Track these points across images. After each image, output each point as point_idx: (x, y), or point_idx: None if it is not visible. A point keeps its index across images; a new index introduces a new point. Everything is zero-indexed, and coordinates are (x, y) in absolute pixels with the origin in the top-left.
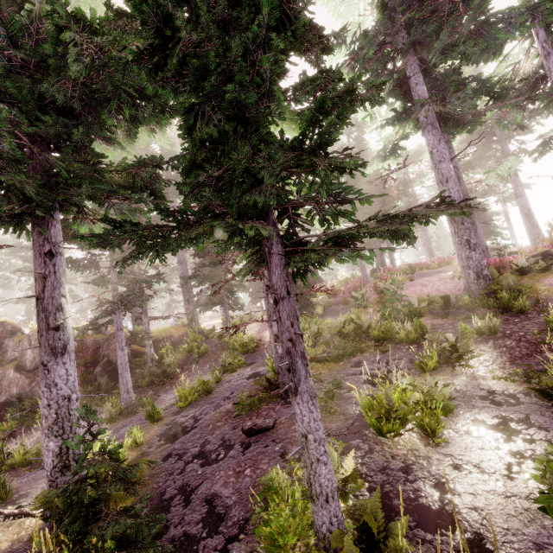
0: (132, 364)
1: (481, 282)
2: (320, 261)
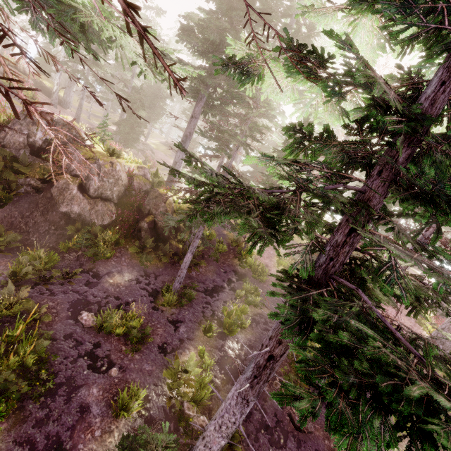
0: (171, 234)
1: None
2: None
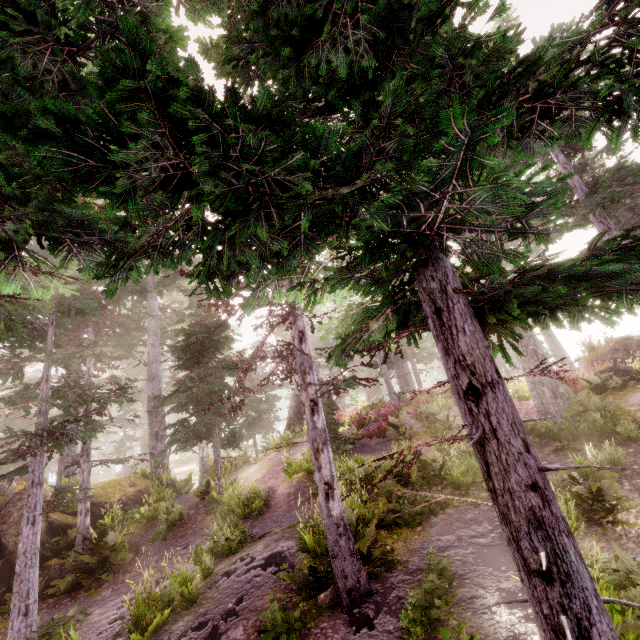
0: (45, 548)
1: (560, 403)
2: (561, 304)
